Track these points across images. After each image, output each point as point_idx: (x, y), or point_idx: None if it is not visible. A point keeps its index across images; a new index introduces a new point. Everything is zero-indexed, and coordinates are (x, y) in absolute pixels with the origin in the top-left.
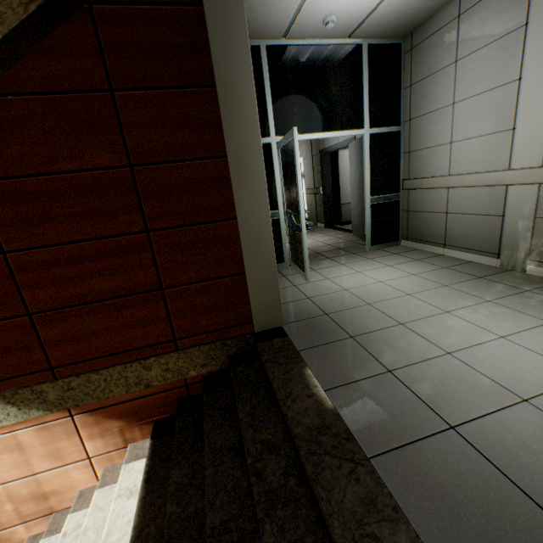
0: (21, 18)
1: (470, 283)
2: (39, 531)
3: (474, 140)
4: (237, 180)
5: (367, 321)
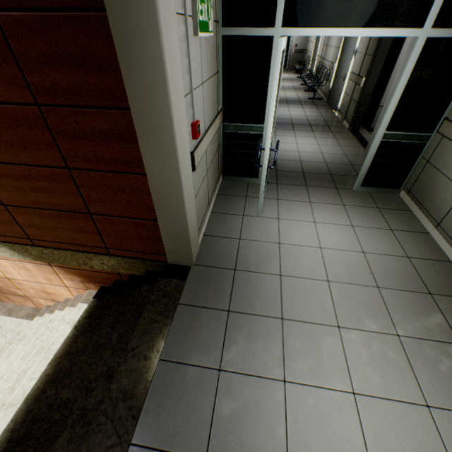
0: None
1: (407, 298)
2: (51, 304)
3: None
4: (144, 139)
5: (258, 298)
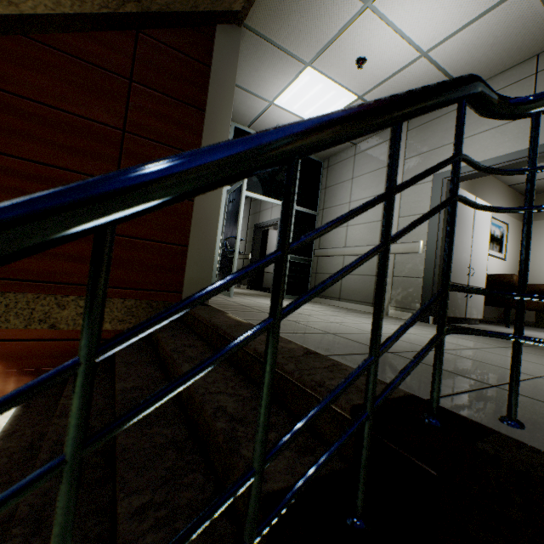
0: (93, 11)
1: (353, 313)
2: None
3: (361, 225)
4: None
5: None
